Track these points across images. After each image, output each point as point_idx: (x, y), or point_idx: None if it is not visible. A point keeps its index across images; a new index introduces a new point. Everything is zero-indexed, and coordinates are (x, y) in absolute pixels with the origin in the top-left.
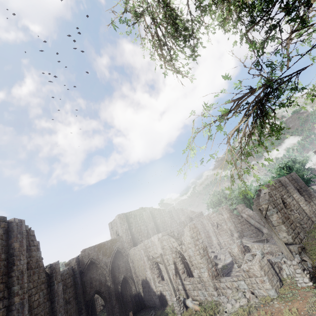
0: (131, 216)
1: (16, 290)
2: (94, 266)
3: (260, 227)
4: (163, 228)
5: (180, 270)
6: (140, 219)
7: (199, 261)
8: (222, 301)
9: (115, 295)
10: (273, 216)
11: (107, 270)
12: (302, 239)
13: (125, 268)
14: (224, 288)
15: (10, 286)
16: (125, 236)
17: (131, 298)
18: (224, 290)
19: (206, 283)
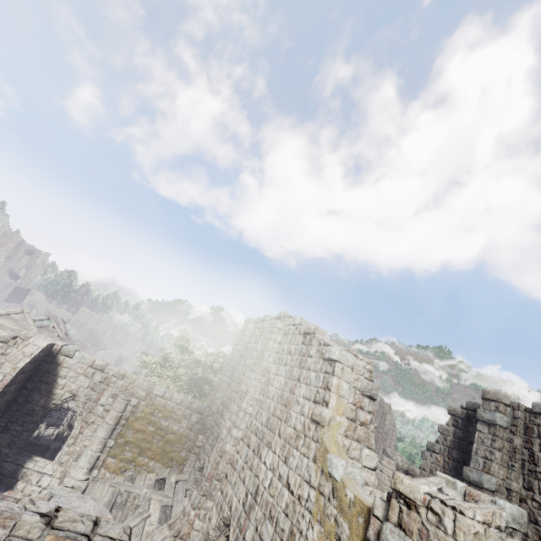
0: (382, 408)
1: None
2: None
3: None
4: None
5: None
6: (383, 423)
7: None
8: None
9: None
10: None
11: None
12: None
13: None
14: None
15: None
16: None
17: None
18: None
19: None
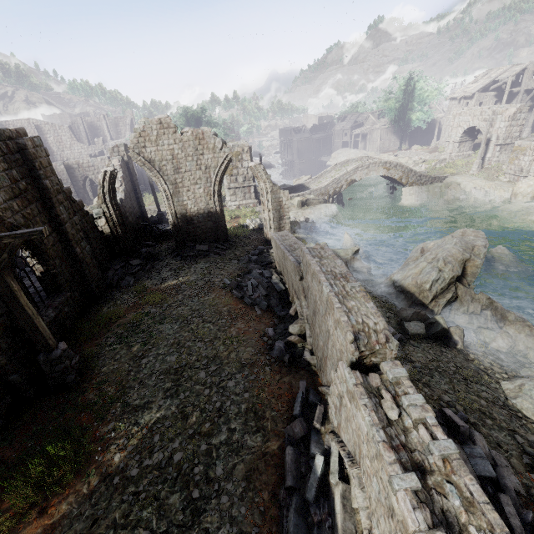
0: (9, 126)
1: None
2: None
3: None
4: (58, 149)
5: None
6: None
7: None
8: None
9: None
10: None
11: None
12: None
13: None
14: None
15: None
16: None
17: None
18: None
19: None
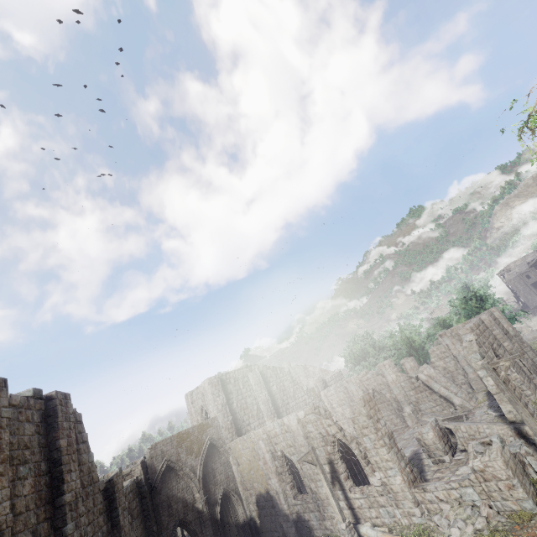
0: (230, 380)
1: (70, 532)
2: (172, 474)
3: (450, 396)
4: (283, 401)
5: (342, 475)
6: (245, 386)
7: (384, 457)
8: (437, 525)
9: (211, 525)
10: (489, 377)
11: (196, 481)
12: (533, 414)
13: (224, 475)
14: (432, 502)
15: (59, 524)
16: (221, 417)
17: (238, 529)
18: (433, 504)
19: (398, 495)
